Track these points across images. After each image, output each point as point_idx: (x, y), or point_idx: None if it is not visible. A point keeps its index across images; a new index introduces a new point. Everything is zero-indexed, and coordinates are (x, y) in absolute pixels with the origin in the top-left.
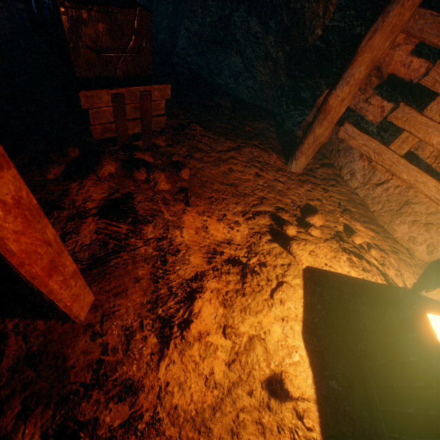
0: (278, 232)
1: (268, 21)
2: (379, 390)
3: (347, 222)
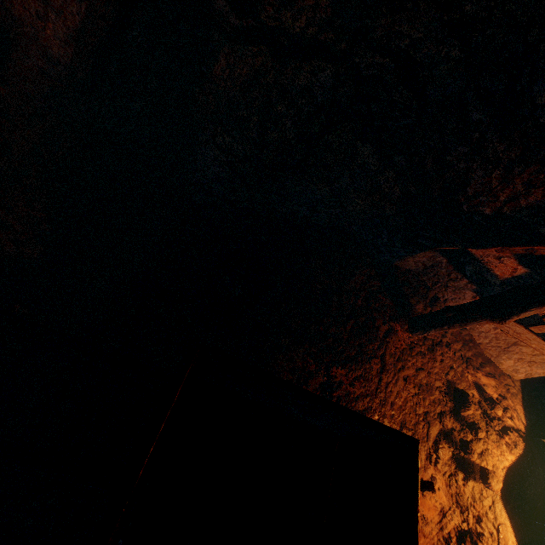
0: (461, 459)
1: (394, 155)
2: None
3: (474, 378)
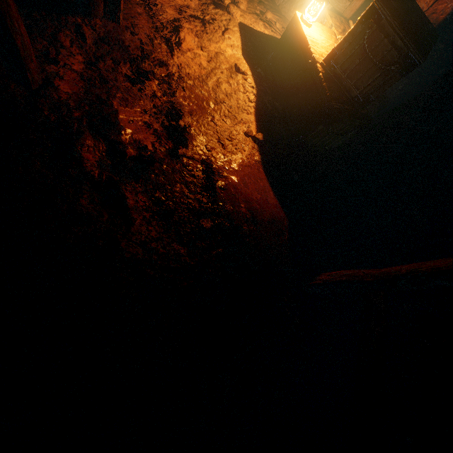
0: (218, 4)
1: None
2: (278, 71)
3: (262, 10)
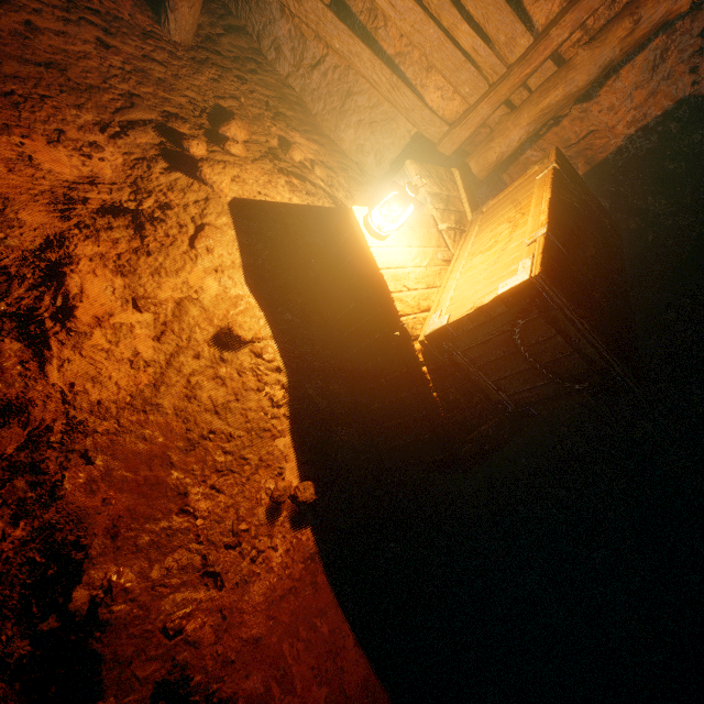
0: (177, 154)
1: None
2: (331, 306)
3: (283, 134)
